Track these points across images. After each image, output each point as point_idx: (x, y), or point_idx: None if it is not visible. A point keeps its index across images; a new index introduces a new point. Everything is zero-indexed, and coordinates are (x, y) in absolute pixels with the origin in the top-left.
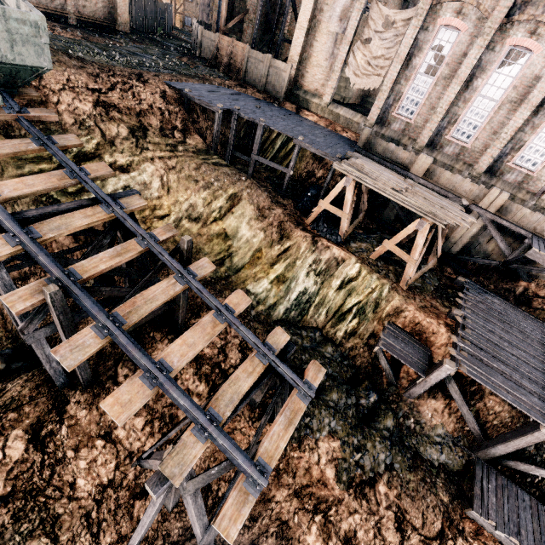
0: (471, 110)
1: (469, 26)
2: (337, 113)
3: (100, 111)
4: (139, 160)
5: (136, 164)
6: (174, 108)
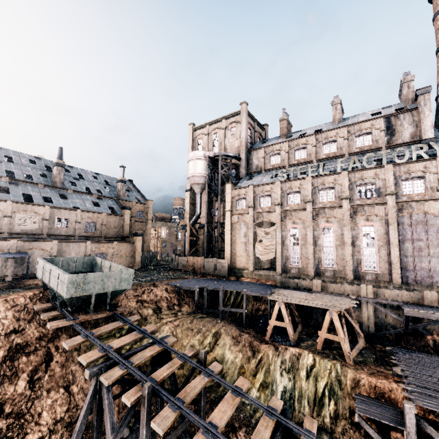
0: (325, 253)
1: (301, 225)
2: (259, 274)
3: (139, 304)
4: (160, 325)
5: (158, 328)
6: (173, 294)
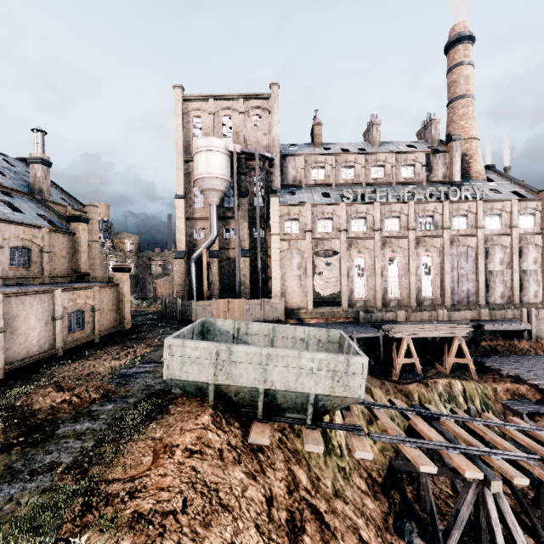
0: (389, 283)
1: (367, 255)
2: (322, 312)
3: None
4: None
5: None
6: None
